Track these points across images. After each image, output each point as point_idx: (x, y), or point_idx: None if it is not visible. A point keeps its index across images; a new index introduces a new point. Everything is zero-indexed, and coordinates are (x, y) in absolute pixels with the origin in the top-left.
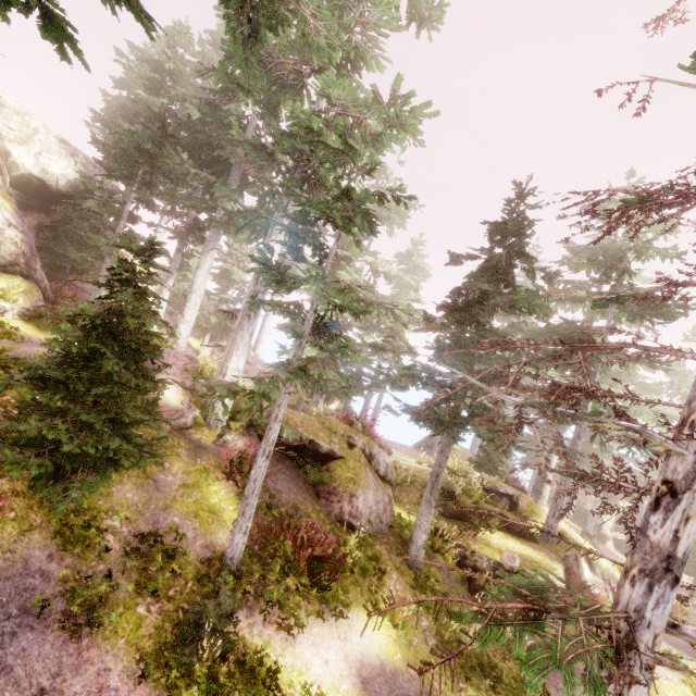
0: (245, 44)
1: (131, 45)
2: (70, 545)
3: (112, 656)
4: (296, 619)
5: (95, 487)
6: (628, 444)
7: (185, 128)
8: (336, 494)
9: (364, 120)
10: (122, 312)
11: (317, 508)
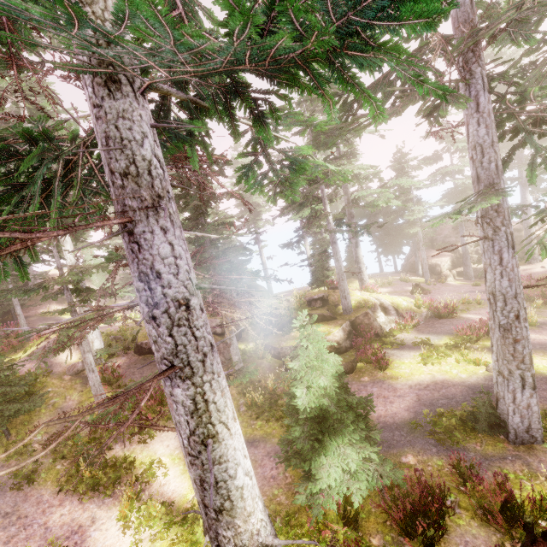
0: None
1: None
2: (10, 458)
3: (45, 489)
4: (149, 435)
5: (24, 428)
6: (356, 233)
7: None
8: None
9: None
10: None
11: None
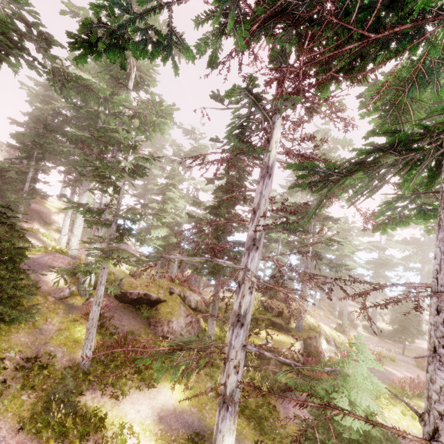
0: (61, 90)
1: (29, 77)
2: None
3: (4, 421)
4: (122, 391)
5: None
6: (330, 267)
7: (66, 122)
8: (160, 322)
9: (147, 114)
10: (0, 240)
11: (147, 331)
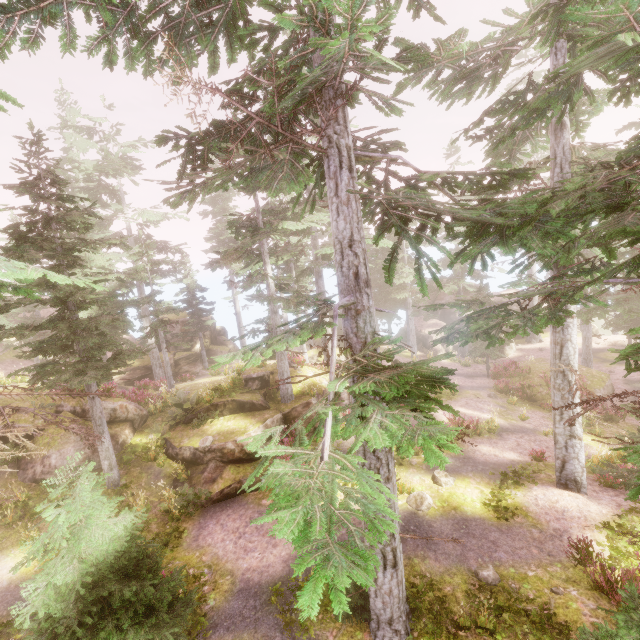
0: None
1: None
2: None
3: None
4: None
5: None
6: (296, 304)
7: None
8: (32, 462)
9: None
10: None
11: (10, 481)
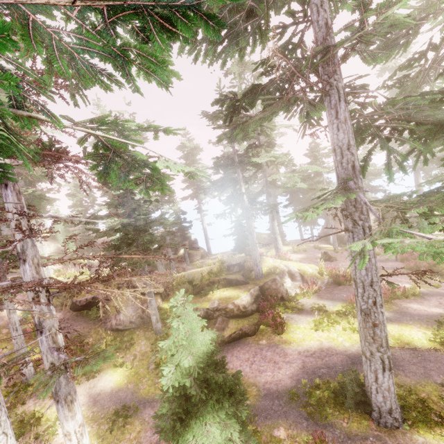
0: None
1: None
2: None
3: None
4: None
5: None
6: (265, 211)
7: None
8: (109, 318)
9: None
10: None
11: (98, 330)
